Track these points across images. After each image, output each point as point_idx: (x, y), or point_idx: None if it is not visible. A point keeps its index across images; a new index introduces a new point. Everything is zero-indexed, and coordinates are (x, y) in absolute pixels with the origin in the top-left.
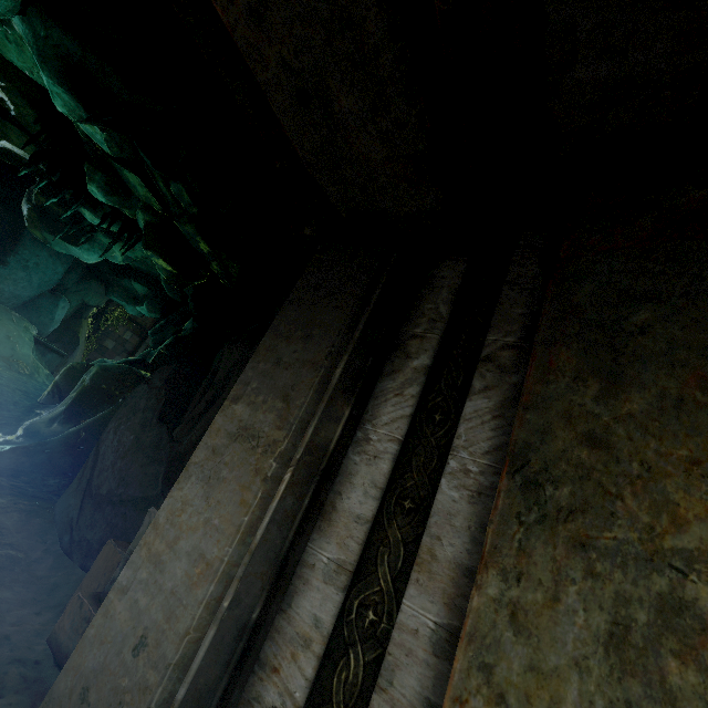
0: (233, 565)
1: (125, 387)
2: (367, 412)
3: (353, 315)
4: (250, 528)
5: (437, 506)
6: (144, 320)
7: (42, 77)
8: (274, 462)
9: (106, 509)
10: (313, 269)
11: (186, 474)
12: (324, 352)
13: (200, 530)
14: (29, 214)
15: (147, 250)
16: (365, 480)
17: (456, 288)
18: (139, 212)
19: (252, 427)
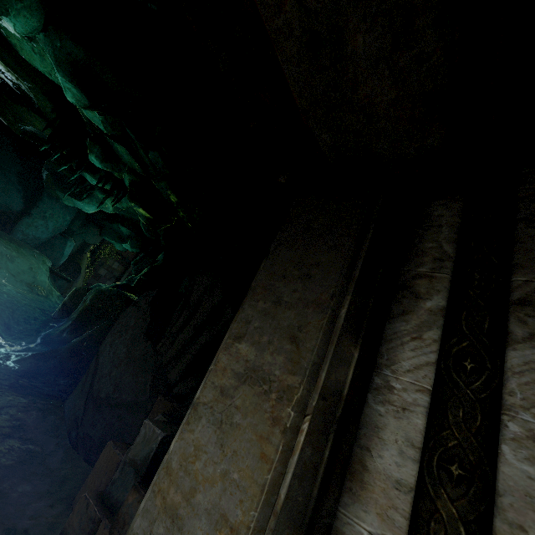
0: (259, 531)
1: (115, 306)
2: (382, 355)
3: (351, 255)
4: (273, 486)
5: (506, 481)
6: (127, 253)
7: (57, 78)
8: (292, 411)
9: (105, 410)
10: (299, 212)
11: (195, 414)
12: (328, 292)
13: (218, 484)
14: (47, 178)
15: (131, 202)
16: (397, 436)
17: (457, 226)
18: (126, 174)
19: (261, 369)
